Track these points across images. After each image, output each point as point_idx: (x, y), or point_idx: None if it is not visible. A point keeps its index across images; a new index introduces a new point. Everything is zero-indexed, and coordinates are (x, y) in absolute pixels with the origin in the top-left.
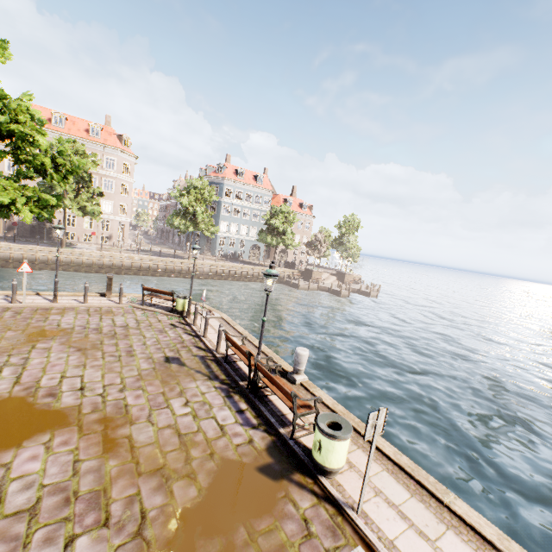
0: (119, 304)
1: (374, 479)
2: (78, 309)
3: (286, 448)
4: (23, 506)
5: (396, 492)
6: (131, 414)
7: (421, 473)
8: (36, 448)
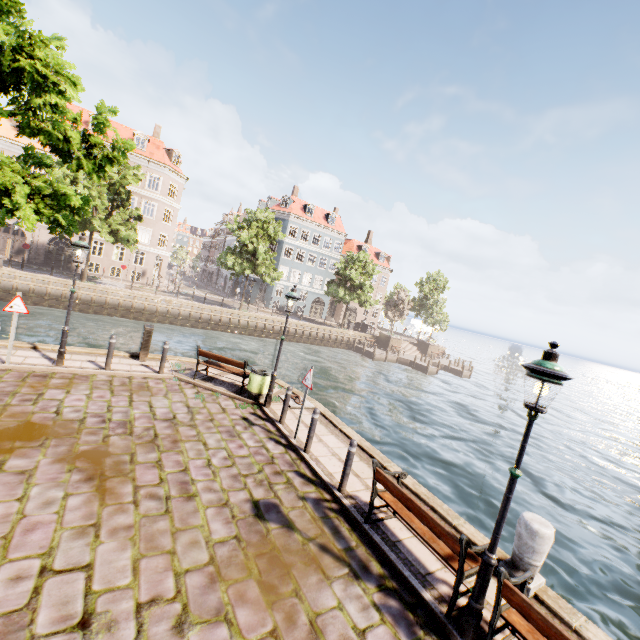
0: (159, 373)
1: None
2: (94, 378)
3: None
4: None
5: None
6: None
7: None
8: None
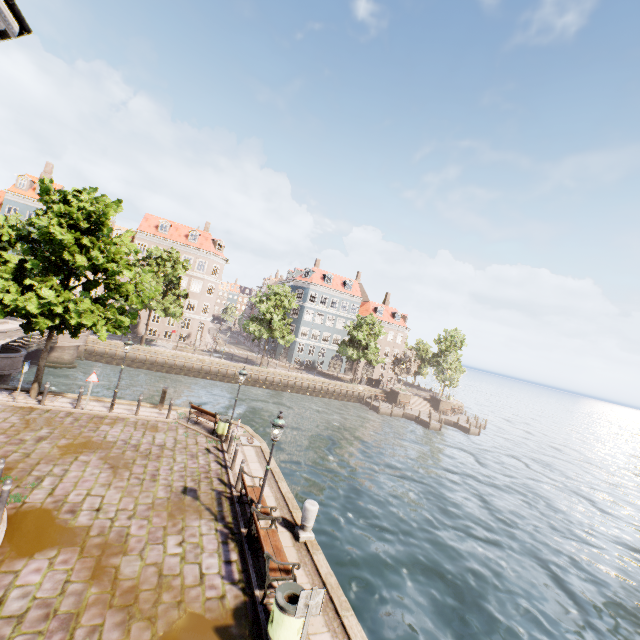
0: (166, 418)
1: None
2: (128, 420)
3: (254, 612)
4: (16, 612)
5: None
6: (128, 544)
7: None
8: (43, 562)
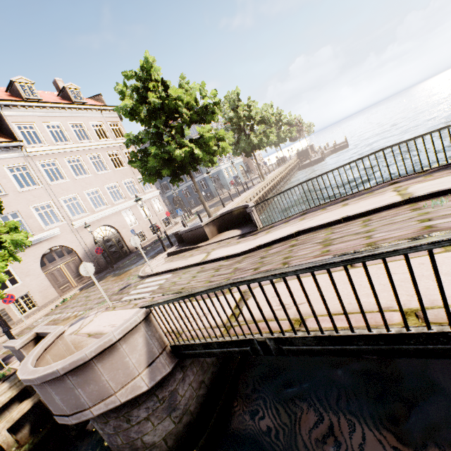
0: None
1: None
2: None
3: None
4: None
5: None
6: None
7: None
8: None
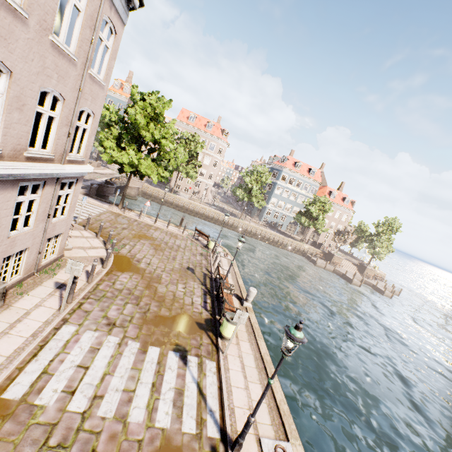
0: (182, 234)
1: (244, 353)
2: (163, 230)
3: (214, 323)
4: (119, 288)
5: (249, 362)
6: (161, 281)
7: (270, 365)
8: (127, 275)
